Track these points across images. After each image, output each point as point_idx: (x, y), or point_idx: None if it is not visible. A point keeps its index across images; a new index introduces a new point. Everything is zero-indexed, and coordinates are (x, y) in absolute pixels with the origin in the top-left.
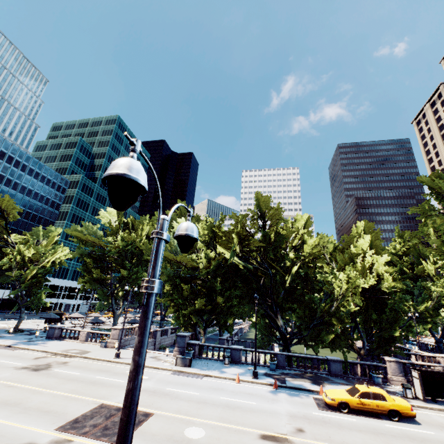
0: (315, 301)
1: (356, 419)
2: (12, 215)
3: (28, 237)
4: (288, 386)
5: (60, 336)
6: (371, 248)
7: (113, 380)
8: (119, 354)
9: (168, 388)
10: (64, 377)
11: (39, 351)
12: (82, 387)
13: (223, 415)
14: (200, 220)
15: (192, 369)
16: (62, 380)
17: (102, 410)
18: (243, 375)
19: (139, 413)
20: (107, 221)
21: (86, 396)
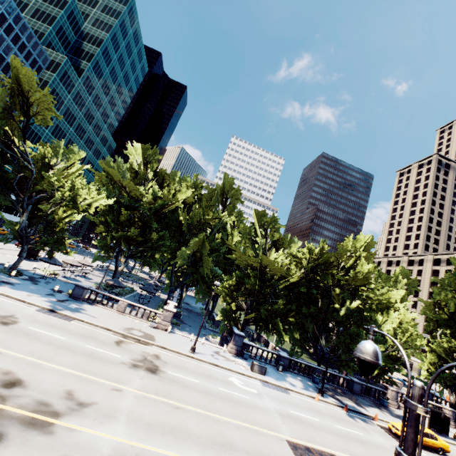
0: (361, 335)
1: (424, 453)
2: (42, 117)
3: (45, 151)
4: (351, 408)
5: (89, 298)
6: (400, 300)
7: (239, 395)
8: (195, 349)
9: (291, 410)
10: (197, 389)
11: (100, 327)
12: (235, 409)
13: (370, 454)
14: (278, 224)
15: (269, 378)
16: (202, 395)
17: (301, 452)
18: (310, 391)
19: (328, 455)
20: (134, 161)
21: (259, 427)
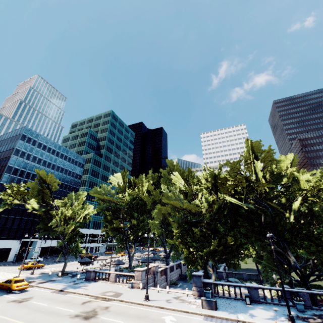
0: None
1: None
2: (54, 186)
3: (65, 201)
4: None
5: (95, 277)
6: None
7: None
8: (148, 297)
9: None
10: None
11: (83, 294)
12: None
13: None
14: (193, 172)
15: (220, 312)
16: None
17: None
18: (276, 320)
19: None
20: (115, 183)
21: None
